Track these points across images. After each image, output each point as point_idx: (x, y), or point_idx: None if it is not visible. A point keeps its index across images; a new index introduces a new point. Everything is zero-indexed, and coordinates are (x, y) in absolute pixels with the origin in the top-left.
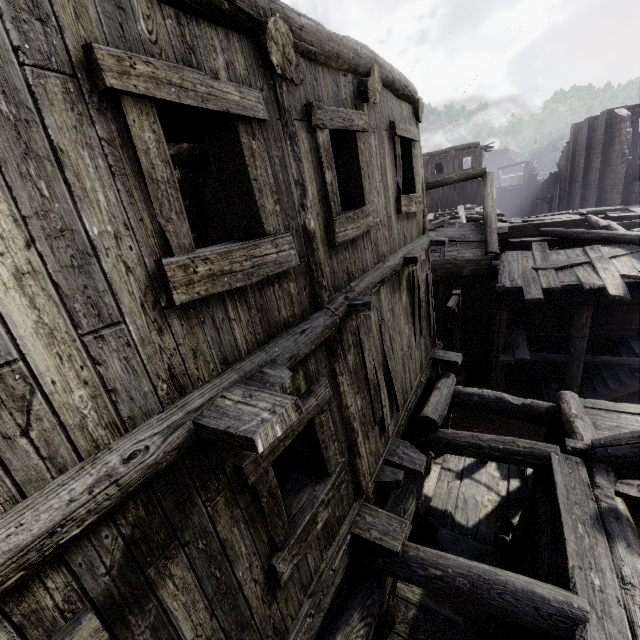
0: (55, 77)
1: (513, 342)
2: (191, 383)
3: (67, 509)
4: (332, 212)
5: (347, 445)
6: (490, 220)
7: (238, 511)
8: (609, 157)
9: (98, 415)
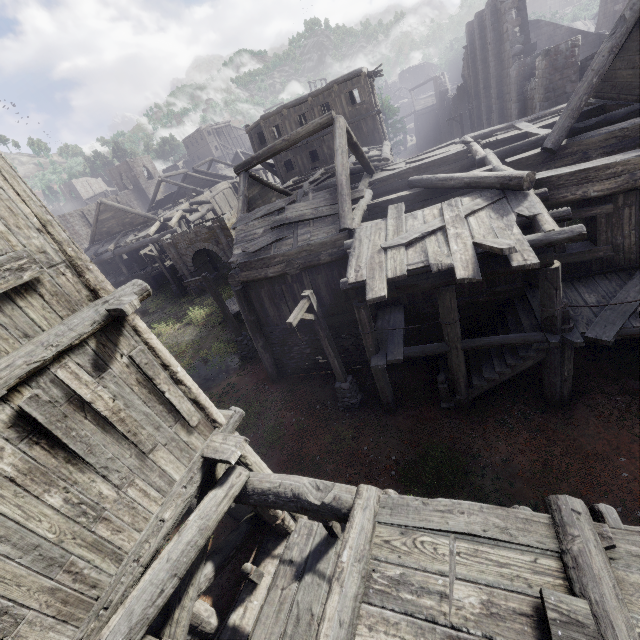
0: None
1: (389, 335)
2: None
3: None
4: None
5: None
6: (340, 184)
7: None
8: (502, 59)
9: None
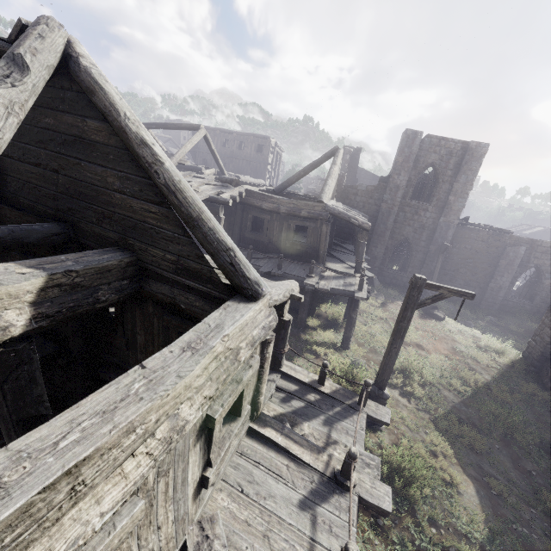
0: None
1: None
2: None
3: None
4: None
5: None
6: (177, 152)
7: None
8: None
9: None
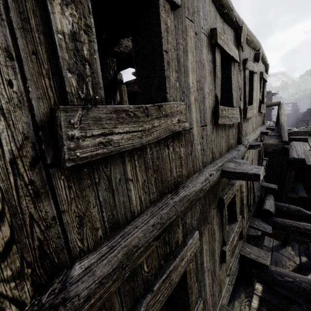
0: (205, 38)
1: (295, 187)
2: (214, 157)
3: (202, 185)
4: (246, 104)
5: (240, 211)
6: (283, 126)
7: (217, 219)
8: None
9: (201, 157)
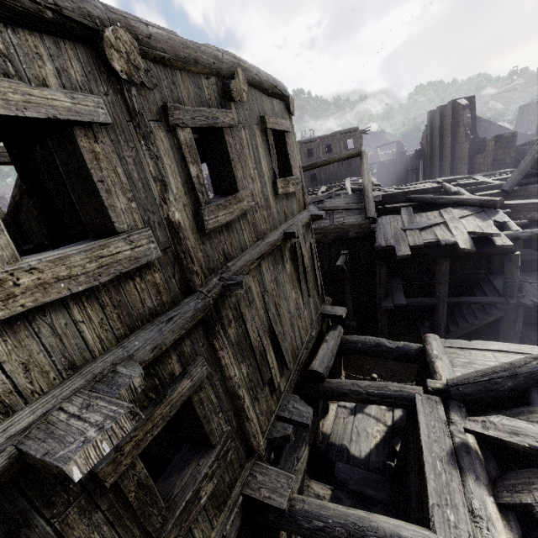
0: None
1: (392, 290)
2: (22, 399)
3: None
4: (200, 202)
5: (234, 412)
6: (367, 191)
7: (98, 515)
8: (456, 136)
9: None
